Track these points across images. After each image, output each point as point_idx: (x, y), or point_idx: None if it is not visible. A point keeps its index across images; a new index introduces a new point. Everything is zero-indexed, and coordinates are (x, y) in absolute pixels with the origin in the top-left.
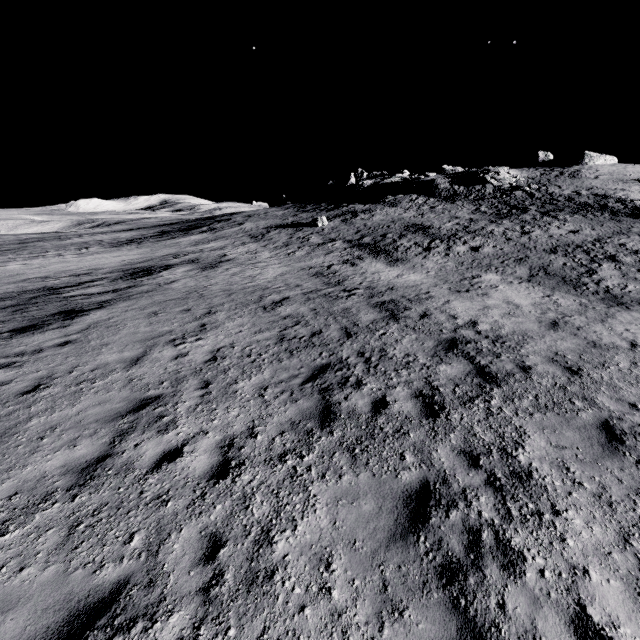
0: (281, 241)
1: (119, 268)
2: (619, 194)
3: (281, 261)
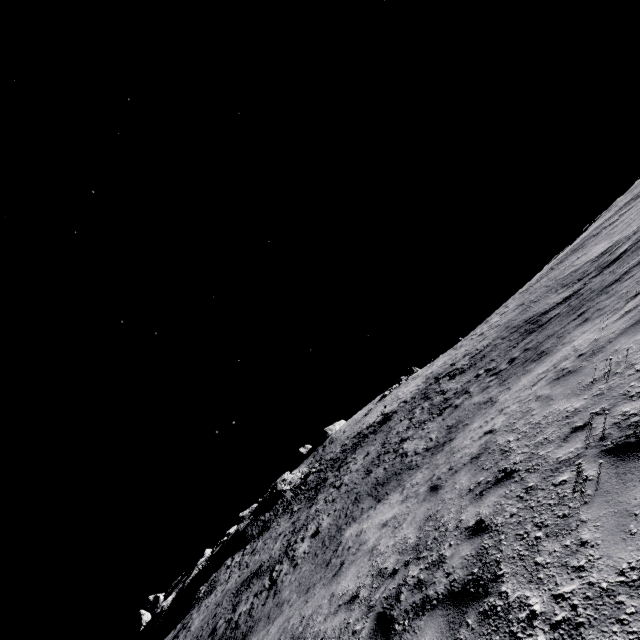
0: None
1: None
2: (364, 426)
3: None
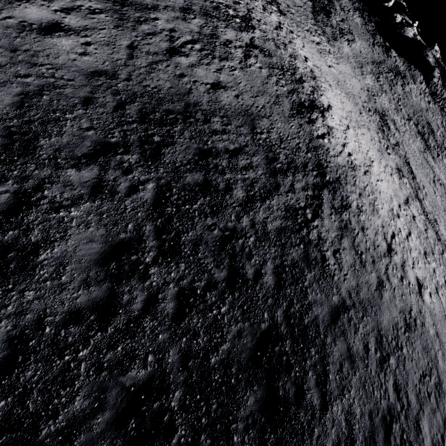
0: (393, 101)
1: (371, 106)
2: None
3: (408, 135)
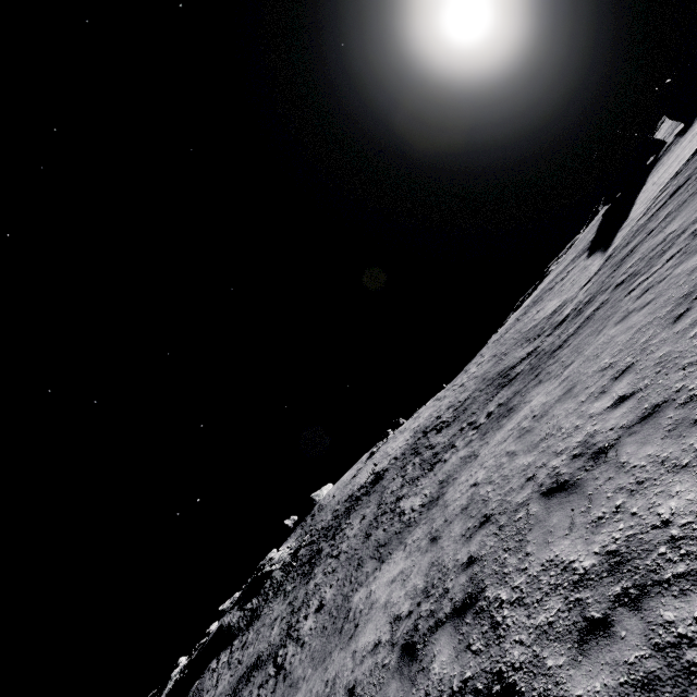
0: None
1: None
2: (355, 488)
3: None
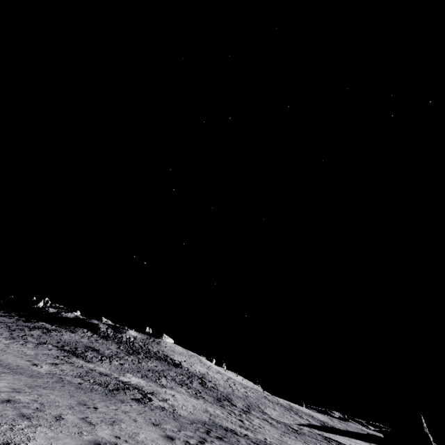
0: (6, 334)
1: None
2: (171, 356)
3: (23, 347)
